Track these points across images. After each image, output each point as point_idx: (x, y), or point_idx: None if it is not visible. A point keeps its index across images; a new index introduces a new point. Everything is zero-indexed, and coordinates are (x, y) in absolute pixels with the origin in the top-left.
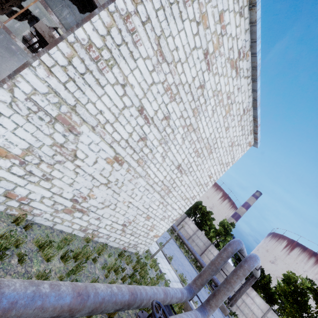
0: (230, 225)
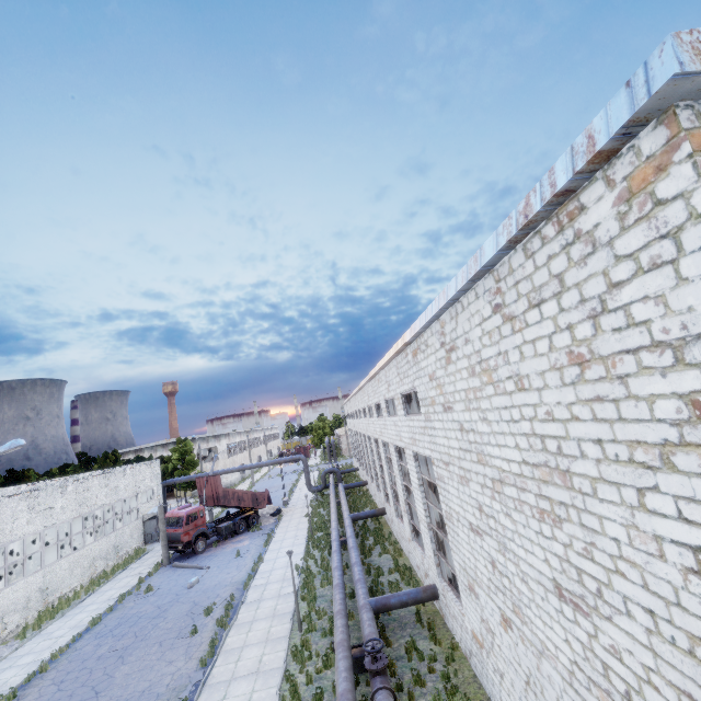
0: None
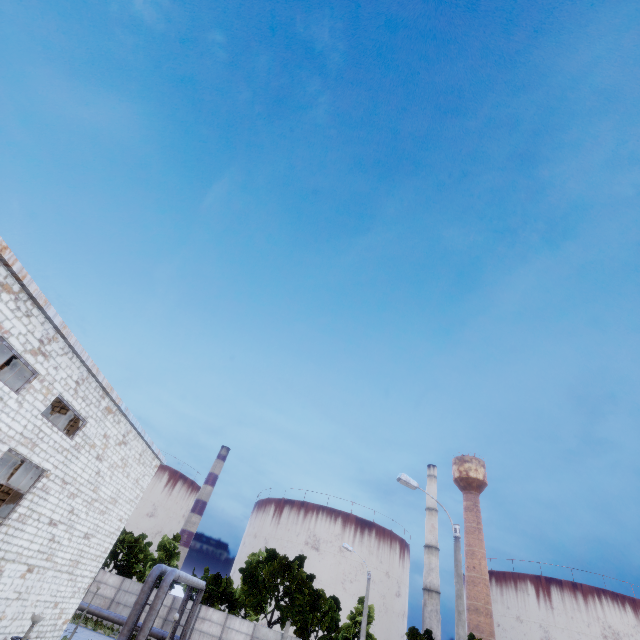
0: (173, 541)
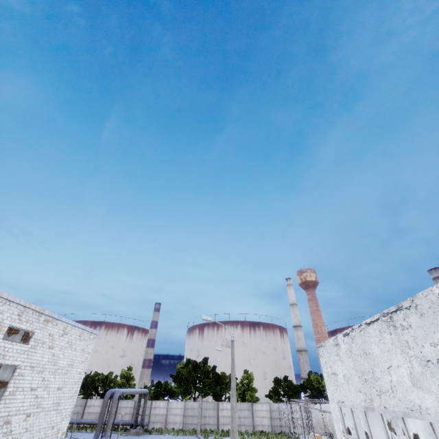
0: (128, 371)
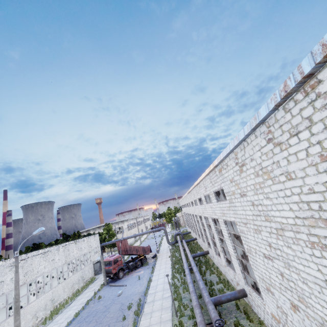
0: None
